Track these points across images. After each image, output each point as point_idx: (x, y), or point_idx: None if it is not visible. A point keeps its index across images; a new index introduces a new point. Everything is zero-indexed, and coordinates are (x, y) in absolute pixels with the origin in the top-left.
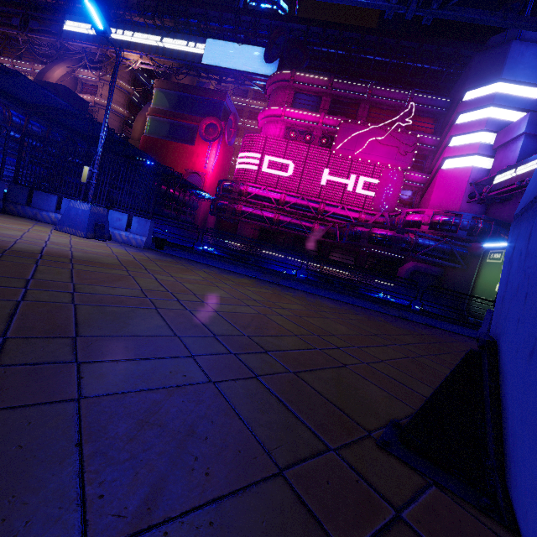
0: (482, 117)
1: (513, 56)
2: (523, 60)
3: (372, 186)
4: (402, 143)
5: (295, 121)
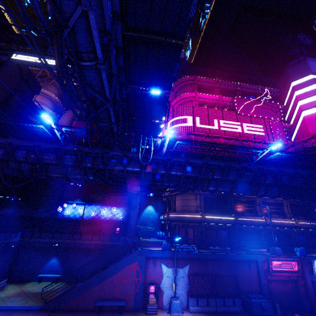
0: (315, 88)
1: (311, 65)
2: (315, 66)
3: (268, 130)
4: (271, 107)
5: (204, 99)
